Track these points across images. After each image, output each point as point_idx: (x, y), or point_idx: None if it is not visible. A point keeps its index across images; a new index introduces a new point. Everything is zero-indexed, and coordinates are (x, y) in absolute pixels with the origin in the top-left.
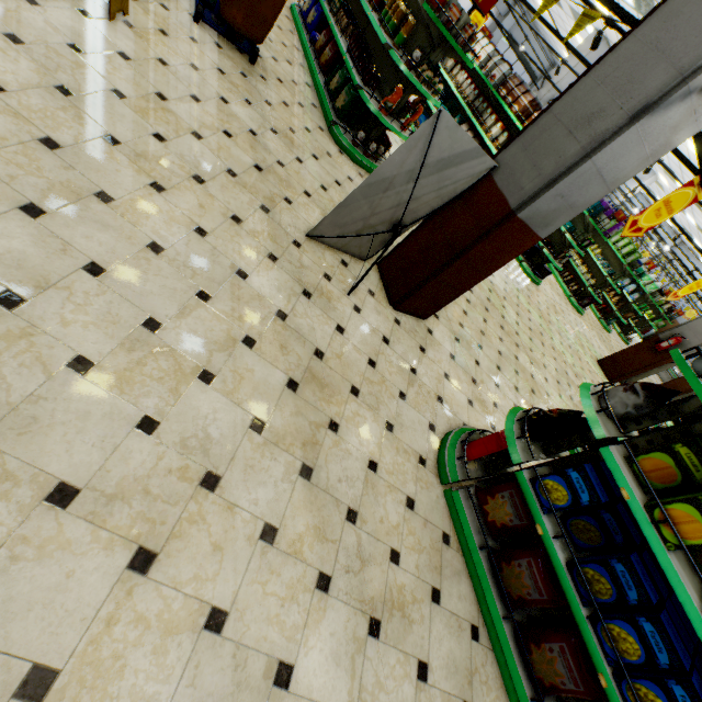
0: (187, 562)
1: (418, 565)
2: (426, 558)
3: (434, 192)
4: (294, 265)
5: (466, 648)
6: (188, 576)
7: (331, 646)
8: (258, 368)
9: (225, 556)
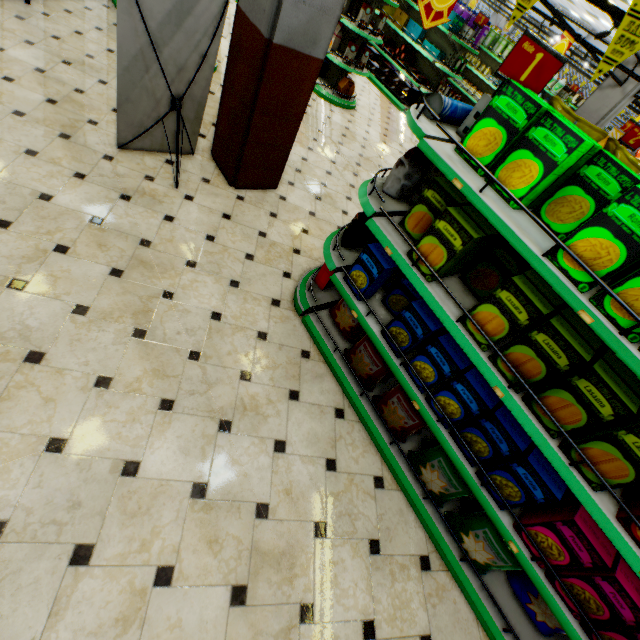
0: (20, 414)
1: (273, 378)
2: (282, 372)
3: (195, 53)
4: (107, 177)
5: (330, 425)
6: (22, 423)
7: (179, 444)
8: (75, 267)
9: (59, 404)
